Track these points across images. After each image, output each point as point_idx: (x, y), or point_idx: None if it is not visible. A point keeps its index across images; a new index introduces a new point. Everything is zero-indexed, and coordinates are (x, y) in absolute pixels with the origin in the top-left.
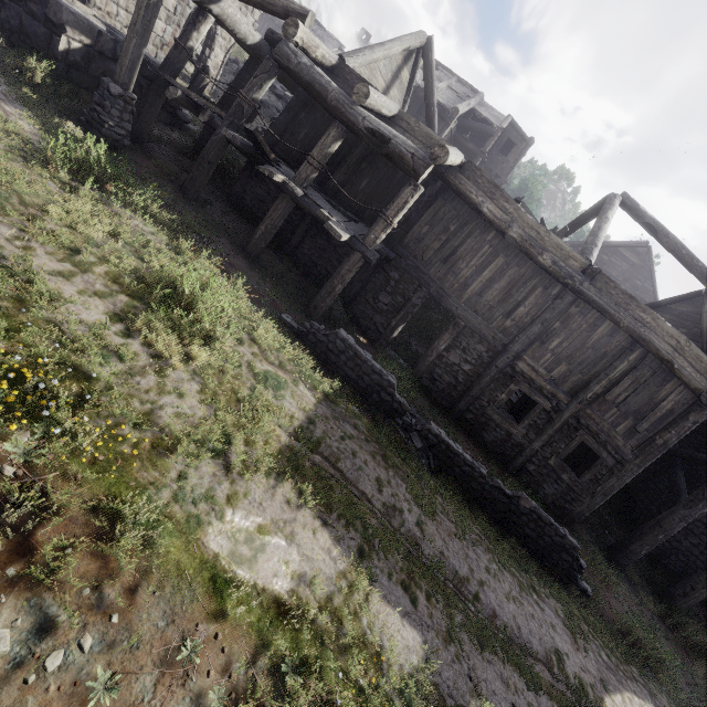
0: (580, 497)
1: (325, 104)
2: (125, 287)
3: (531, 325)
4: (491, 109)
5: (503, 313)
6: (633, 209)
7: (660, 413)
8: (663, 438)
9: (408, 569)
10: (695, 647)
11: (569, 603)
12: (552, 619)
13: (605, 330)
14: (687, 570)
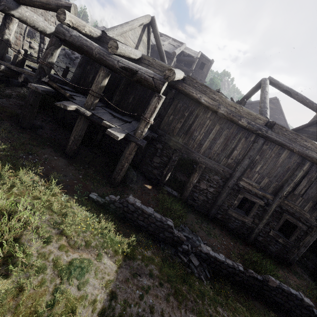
0: (291, 250)
1: (92, 57)
2: None
3: (243, 160)
4: (190, 50)
5: (225, 156)
6: (276, 84)
7: None
8: None
9: None
10: None
11: None
12: None
13: (286, 155)
14: None
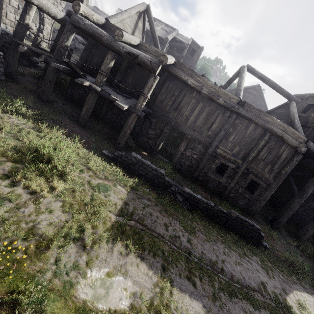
0: (254, 203)
1: (102, 43)
2: (9, 157)
3: (220, 132)
4: (182, 36)
5: (206, 128)
6: (253, 71)
7: (281, 160)
8: (284, 170)
9: (188, 269)
10: (313, 256)
11: (261, 256)
12: (256, 267)
13: (252, 128)
14: (302, 222)
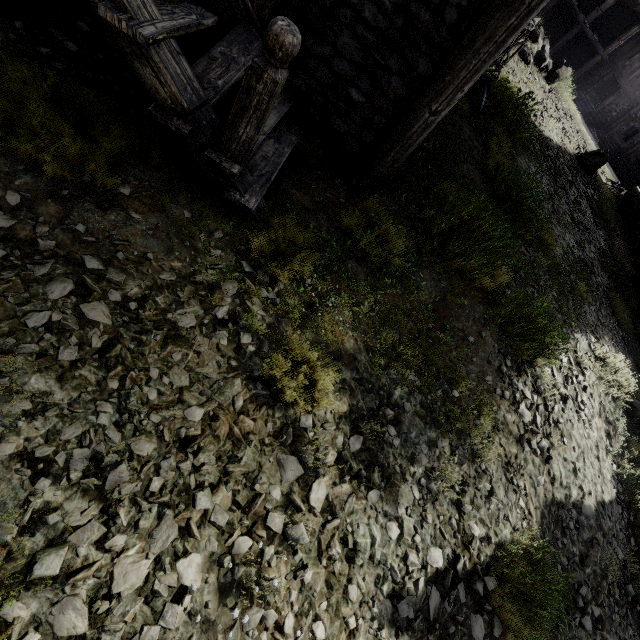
0: (636, 177)
1: None
2: None
3: None
4: None
5: None
6: None
7: None
8: None
9: None
10: None
11: None
12: None
13: None
14: None
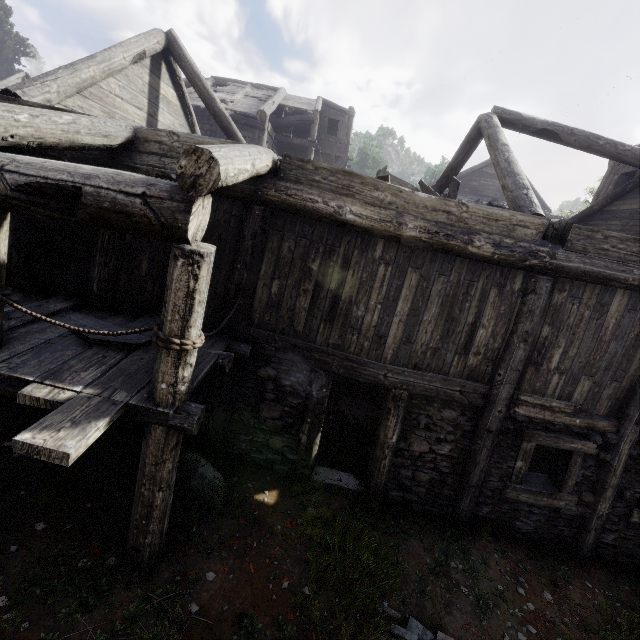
0: None
1: None
2: None
3: (509, 349)
4: (298, 99)
5: (456, 350)
6: (516, 121)
7: None
8: None
9: None
10: None
11: None
12: None
13: (622, 305)
14: None
